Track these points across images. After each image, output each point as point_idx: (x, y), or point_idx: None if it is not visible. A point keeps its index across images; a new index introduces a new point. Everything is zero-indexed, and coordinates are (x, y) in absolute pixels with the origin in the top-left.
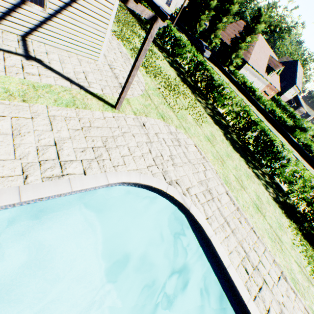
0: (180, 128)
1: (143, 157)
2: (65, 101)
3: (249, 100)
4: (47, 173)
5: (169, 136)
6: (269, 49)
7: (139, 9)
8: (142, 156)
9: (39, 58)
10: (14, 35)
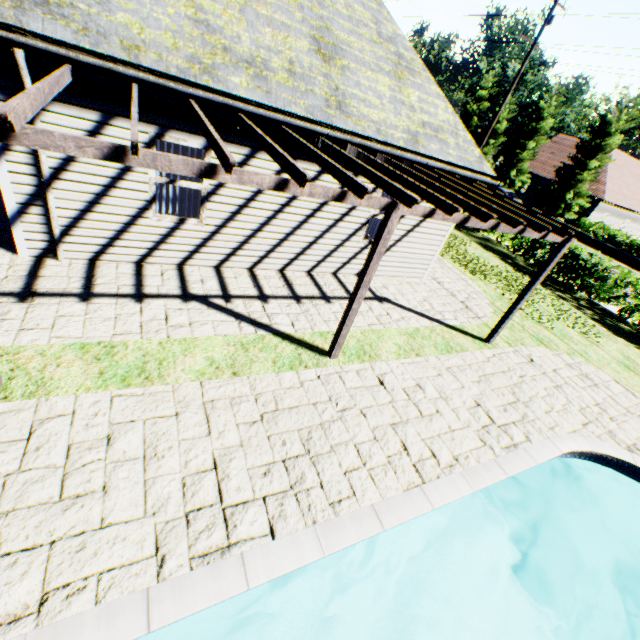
0: (574, 354)
1: (567, 411)
2: (441, 345)
3: (635, 268)
4: (499, 442)
5: (570, 372)
6: (637, 164)
7: (554, 237)
8: (565, 410)
9: (384, 297)
10: (350, 275)
